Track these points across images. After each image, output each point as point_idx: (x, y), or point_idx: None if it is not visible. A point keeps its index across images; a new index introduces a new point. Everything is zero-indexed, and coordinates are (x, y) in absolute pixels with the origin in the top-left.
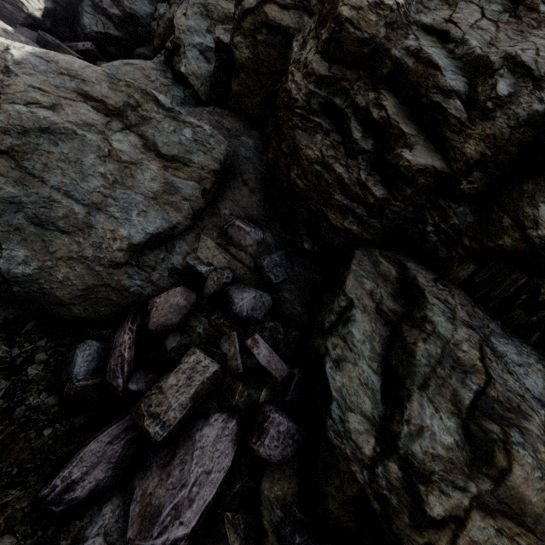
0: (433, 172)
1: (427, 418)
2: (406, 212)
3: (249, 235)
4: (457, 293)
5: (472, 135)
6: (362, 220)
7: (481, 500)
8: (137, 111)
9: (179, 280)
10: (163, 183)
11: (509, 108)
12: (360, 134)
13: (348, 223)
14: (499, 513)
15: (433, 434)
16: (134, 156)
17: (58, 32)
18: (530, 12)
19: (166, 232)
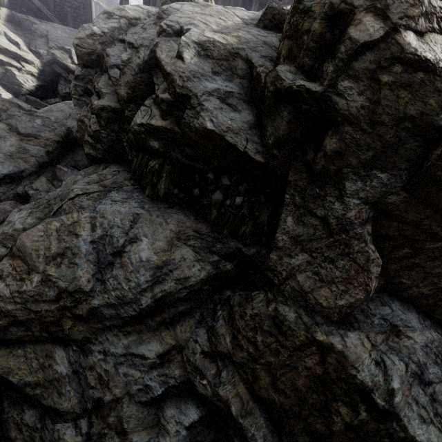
0: (111, 109)
1: (16, 218)
2: (112, 137)
3: (67, 173)
4: (122, 175)
5: (121, 85)
6: (94, 146)
7: (13, 251)
8: (7, 112)
9: (19, 200)
10: (19, 148)
11: (129, 66)
12: (95, 100)
13: (89, 150)
14: (19, 257)
15: (13, 225)
16: (1, 134)
17: (47, 97)
18: (160, 19)
19: (16, 173)
